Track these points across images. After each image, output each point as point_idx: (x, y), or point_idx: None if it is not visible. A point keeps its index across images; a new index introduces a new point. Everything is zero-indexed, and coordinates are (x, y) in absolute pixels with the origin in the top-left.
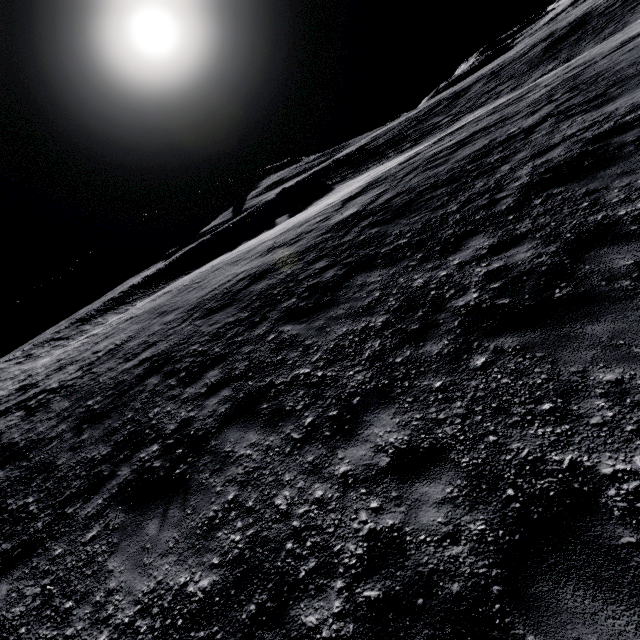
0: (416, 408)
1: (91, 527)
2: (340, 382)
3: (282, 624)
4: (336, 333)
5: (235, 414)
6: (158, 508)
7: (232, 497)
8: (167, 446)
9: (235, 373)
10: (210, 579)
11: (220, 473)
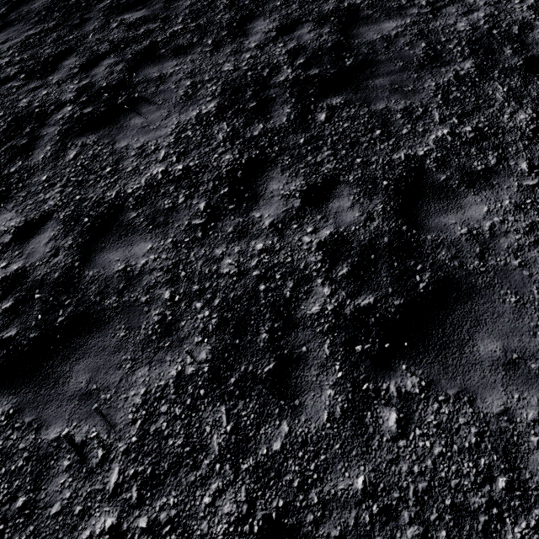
0: (274, 14)
1: (64, 155)
2: (215, 22)
3: (270, 87)
4: (184, 5)
5: (138, 64)
6: (128, 116)
7: (190, 83)
8: (84, 101)
9: (102, 51)
10: (214, 103)
11: (165, 83)
